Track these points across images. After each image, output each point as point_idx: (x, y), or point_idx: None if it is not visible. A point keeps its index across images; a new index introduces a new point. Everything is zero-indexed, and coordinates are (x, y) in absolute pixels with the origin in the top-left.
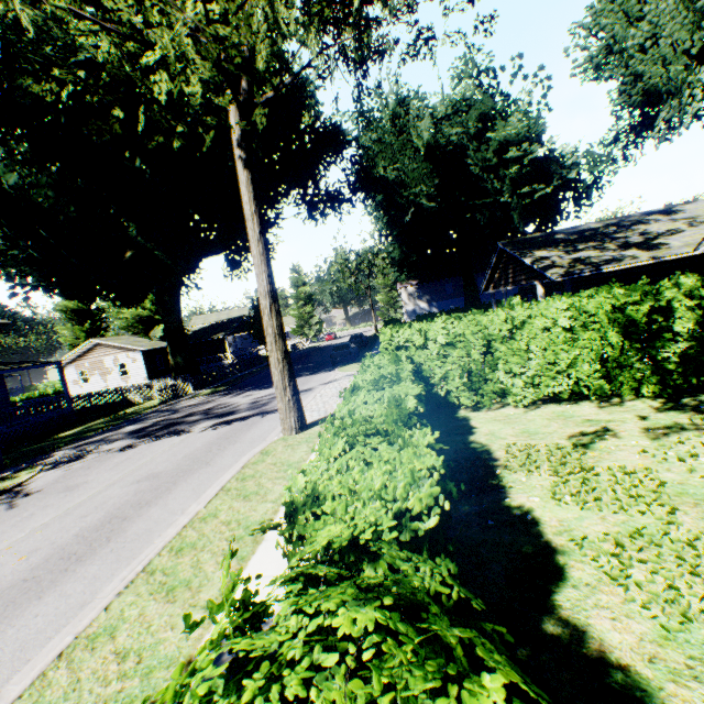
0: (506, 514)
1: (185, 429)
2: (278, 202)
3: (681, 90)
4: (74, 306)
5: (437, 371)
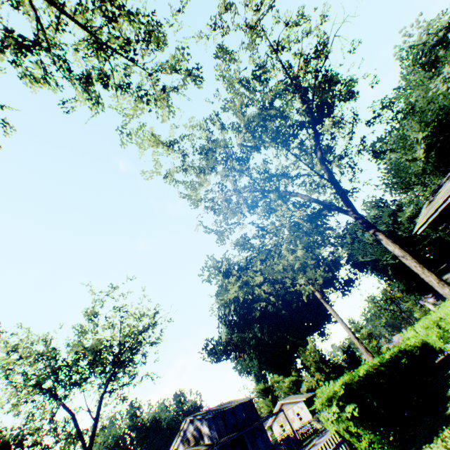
0: (448, 367)
1: None
2: (326, 296)
3: None
4: (261, 386)
5: (428, 341)
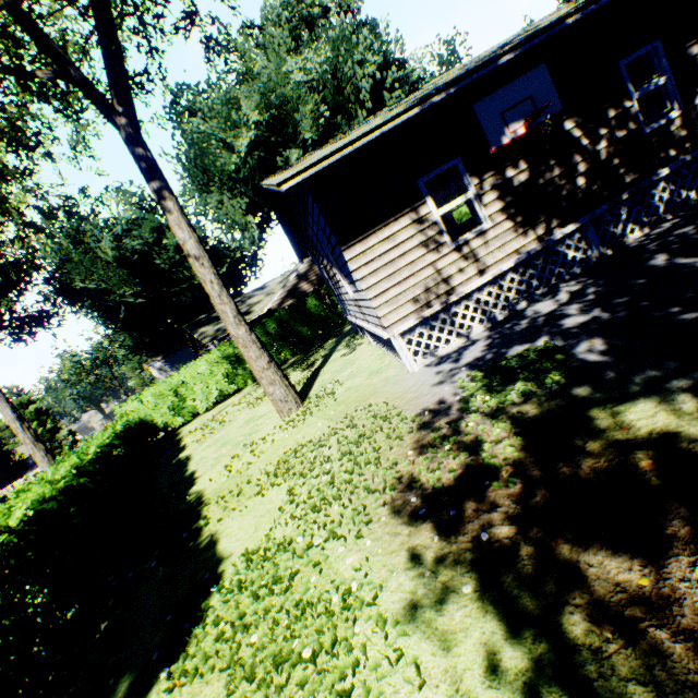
0: (178, 449)
1: None
2: None
3: (248, 225)
4: None
5: (156, 415)
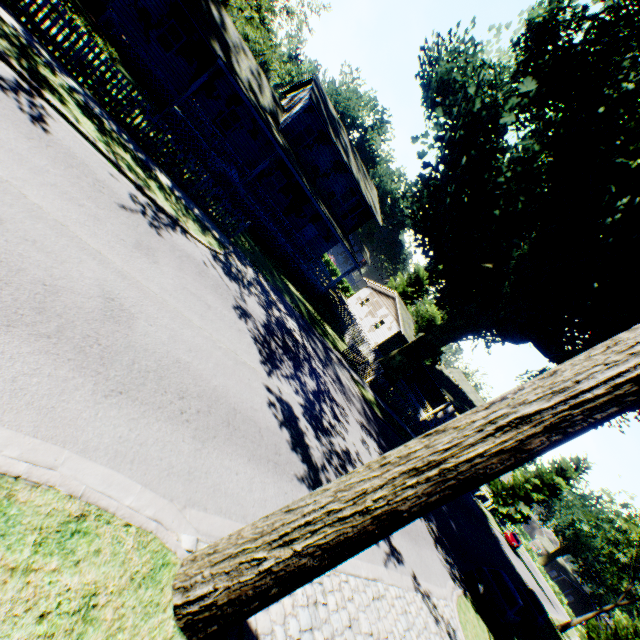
0: None
1: (278, 368)
2: None
3: None
4: (421, 274)
5: None
